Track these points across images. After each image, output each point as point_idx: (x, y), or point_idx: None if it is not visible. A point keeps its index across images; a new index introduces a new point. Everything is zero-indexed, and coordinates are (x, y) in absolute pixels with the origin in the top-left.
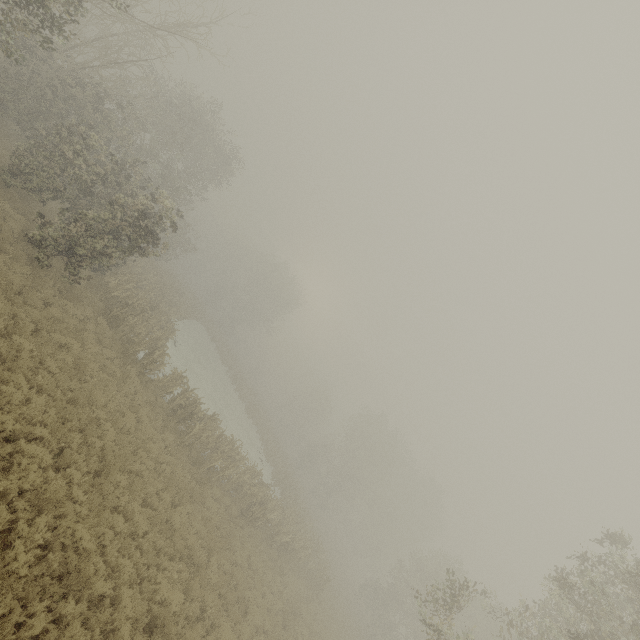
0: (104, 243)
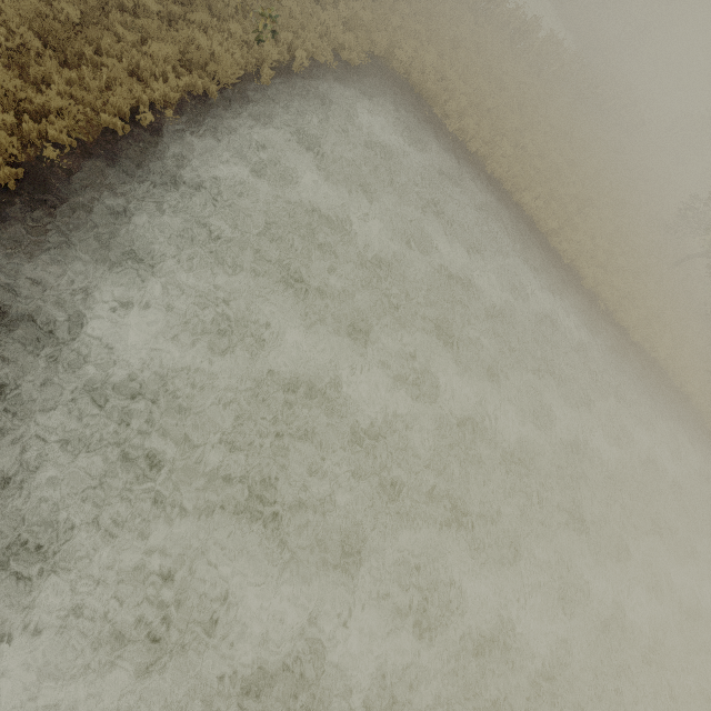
0: None
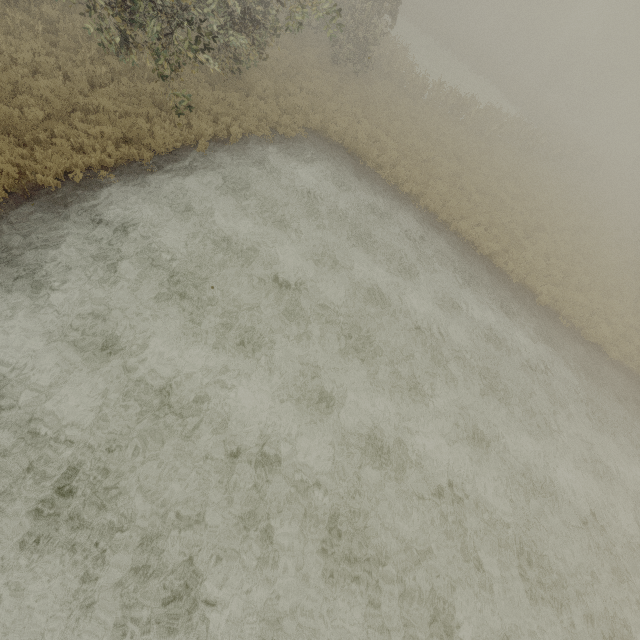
0: (378, 31)
